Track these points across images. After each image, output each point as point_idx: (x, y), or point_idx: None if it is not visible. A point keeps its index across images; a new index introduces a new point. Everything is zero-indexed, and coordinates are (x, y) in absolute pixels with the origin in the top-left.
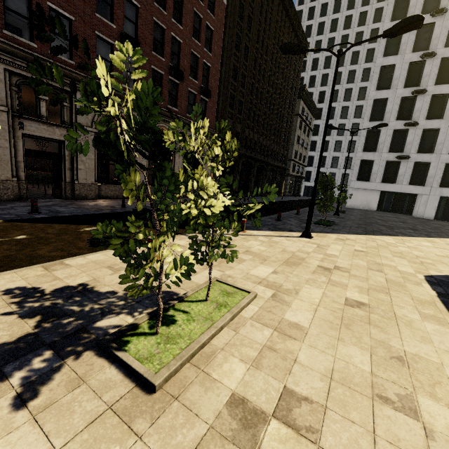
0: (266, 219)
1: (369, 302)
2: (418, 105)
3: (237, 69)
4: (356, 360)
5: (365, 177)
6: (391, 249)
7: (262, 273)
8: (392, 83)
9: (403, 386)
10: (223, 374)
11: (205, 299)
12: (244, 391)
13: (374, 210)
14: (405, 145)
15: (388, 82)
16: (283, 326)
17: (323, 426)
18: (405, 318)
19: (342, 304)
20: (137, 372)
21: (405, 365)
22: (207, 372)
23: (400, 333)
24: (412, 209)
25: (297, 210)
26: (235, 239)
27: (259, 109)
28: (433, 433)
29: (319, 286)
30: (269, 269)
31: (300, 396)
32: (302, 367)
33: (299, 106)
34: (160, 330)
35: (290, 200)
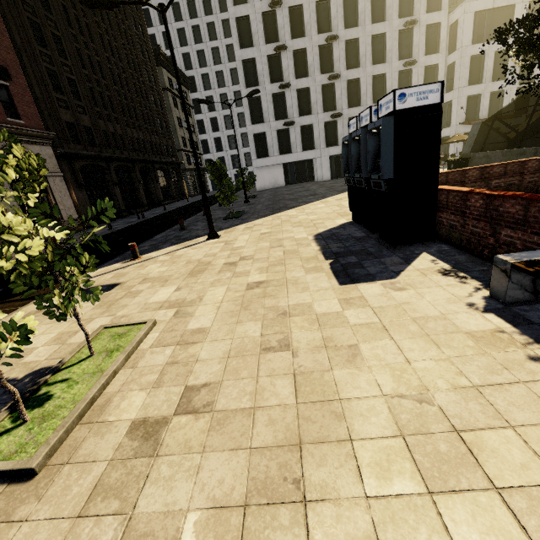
0: (168, 233)
1: (267, 279)
2: (285, 64)
3: (39, 27)
4: (250, 332)
5: (264, 152)
6: (292, 221)
7: (163, 296)
8: (253, 39)
9: (283, 332)
10: (121, 412)
11: (90, 354)
12: (145, 413)
13: (284, 185)
14: (287, 110)
15: (249, 38)
16: (186, 337)
17: (219, 395)
18: (293, 279)
19: (243, 291)
20: (4, 471)
21: (287, 316)
22: (102, 421)
23: (288, 293)
24: (313, 175)
25: (203, 210)
26: (128, 272)
27: (106, 88)
28: (297, 353)
29: (224, 283)
30: (171, 288)
31: (200, 386)
32: (203, 362)
33: (164, 77)
34: (30, 415)
35: (197, 200)
